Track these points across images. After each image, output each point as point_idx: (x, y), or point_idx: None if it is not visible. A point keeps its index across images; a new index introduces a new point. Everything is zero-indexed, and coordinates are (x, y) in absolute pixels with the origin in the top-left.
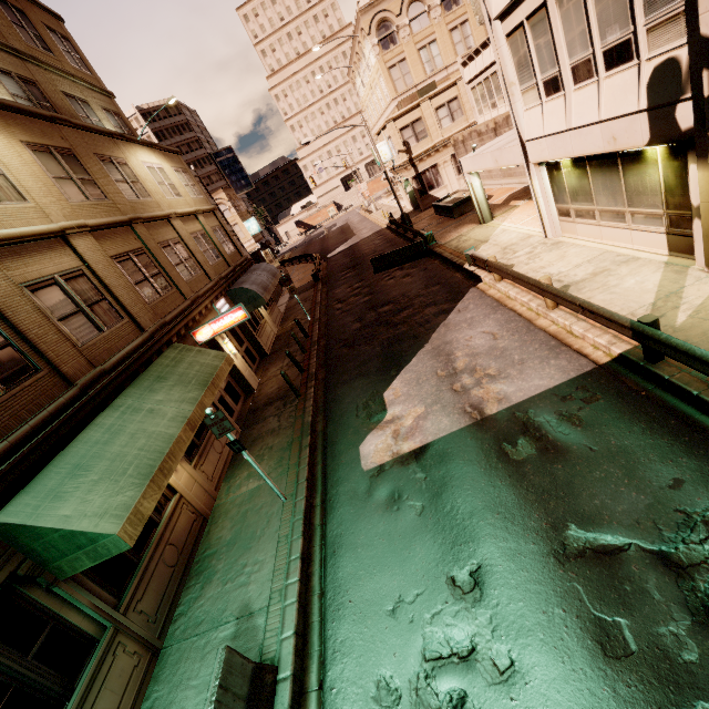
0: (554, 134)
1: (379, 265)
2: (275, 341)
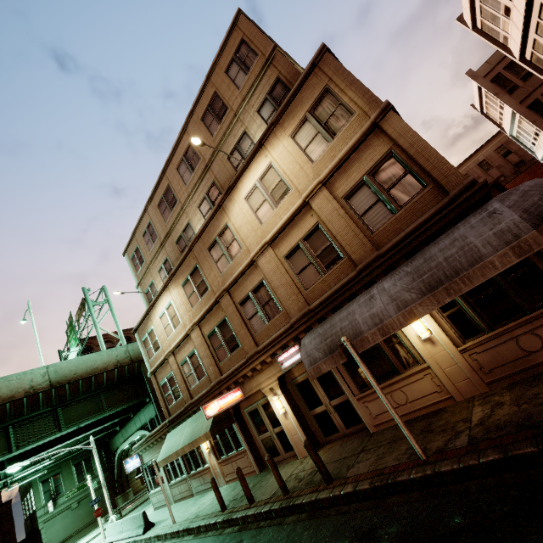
0: None
1: None
2: (414, 417)
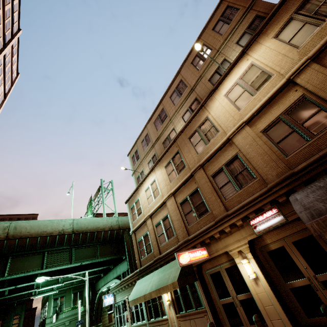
0: None
1: None
2: None
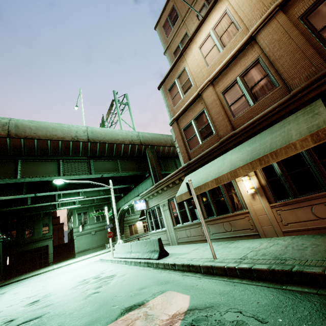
0: None
1: None
2: None
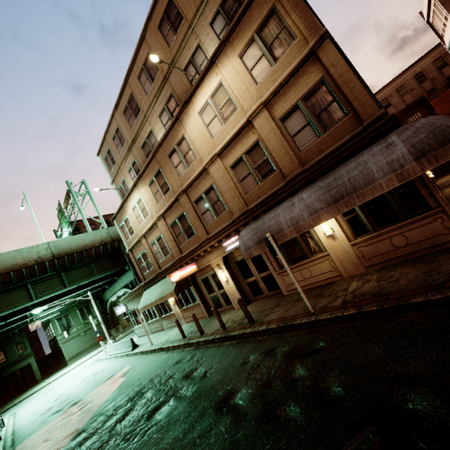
0: None
1: None
2: (314, 287)
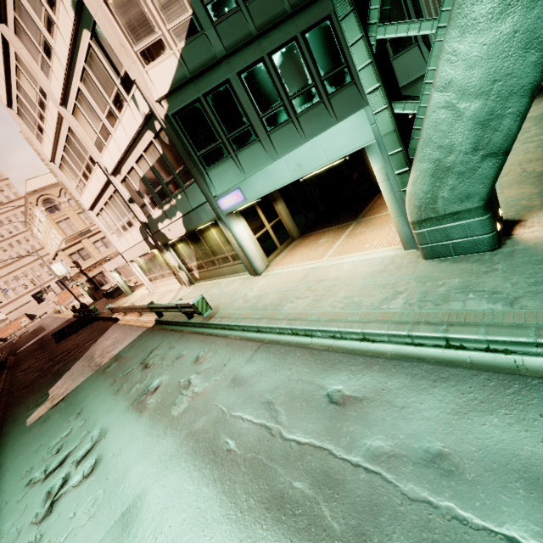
0: (128, 249)
1: (59, 336)
2: None
